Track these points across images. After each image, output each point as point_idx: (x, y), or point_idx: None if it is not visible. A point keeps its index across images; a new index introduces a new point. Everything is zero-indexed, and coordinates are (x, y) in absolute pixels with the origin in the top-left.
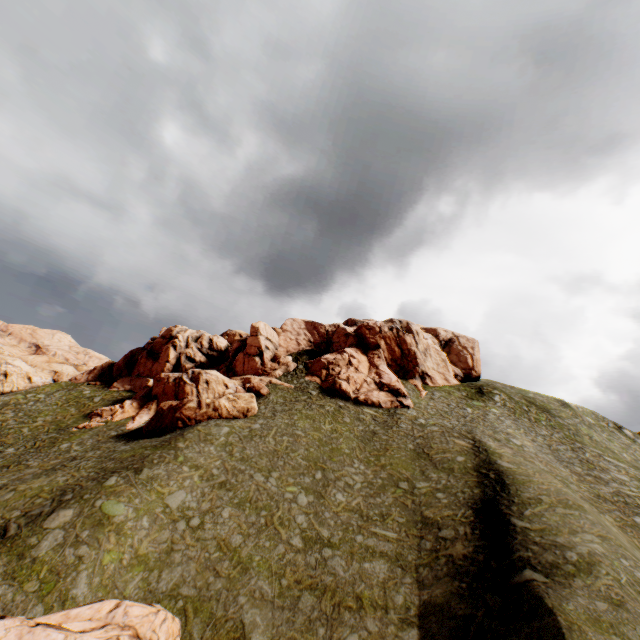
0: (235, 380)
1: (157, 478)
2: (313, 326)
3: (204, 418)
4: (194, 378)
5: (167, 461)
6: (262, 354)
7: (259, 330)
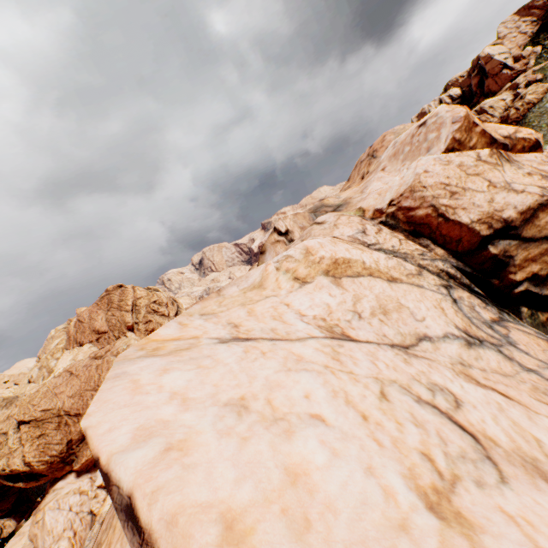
0: (502, 94)
1: (544, 134)
2: (526, 10)
3: (524, 112)
4: (479, 113)
5: (538, 130)
6: (504, 66)
7: (490, 55)
